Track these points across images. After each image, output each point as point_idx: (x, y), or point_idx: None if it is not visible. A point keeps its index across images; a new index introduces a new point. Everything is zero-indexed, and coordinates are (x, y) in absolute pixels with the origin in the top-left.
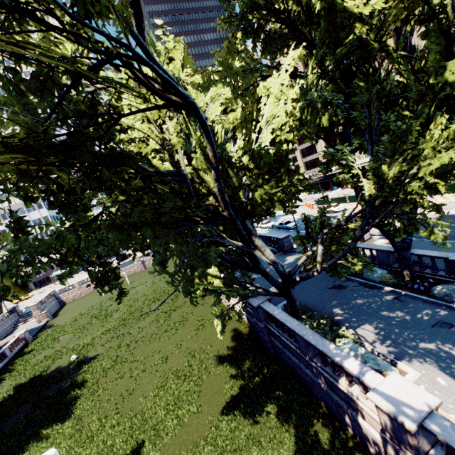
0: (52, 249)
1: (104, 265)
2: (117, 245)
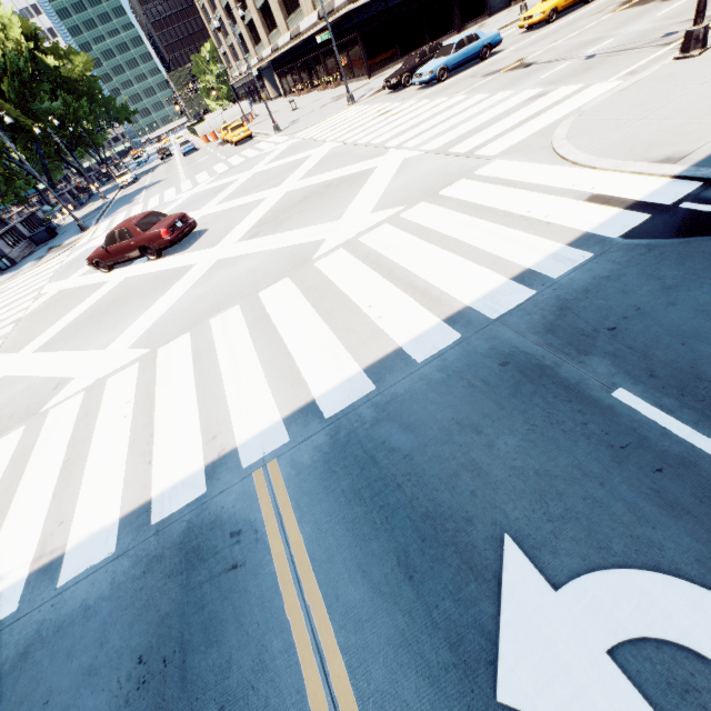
0: None
1: None
2: None
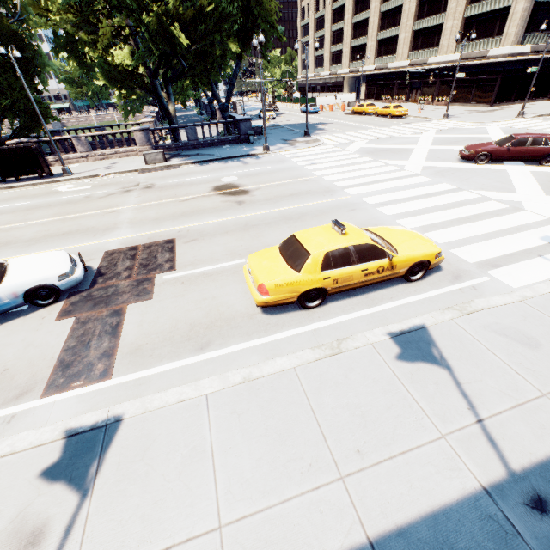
0: (65, 47)
1: (81, 60)
2: (83, 50)
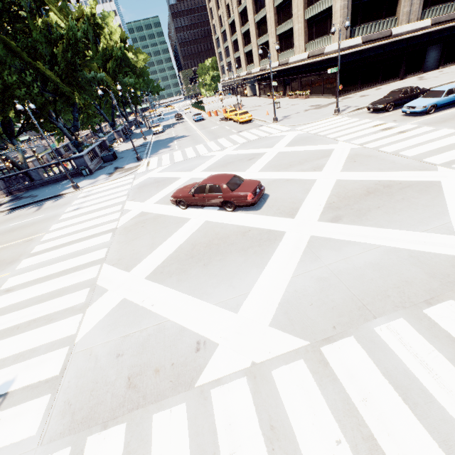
0: None
1: None
2: None
